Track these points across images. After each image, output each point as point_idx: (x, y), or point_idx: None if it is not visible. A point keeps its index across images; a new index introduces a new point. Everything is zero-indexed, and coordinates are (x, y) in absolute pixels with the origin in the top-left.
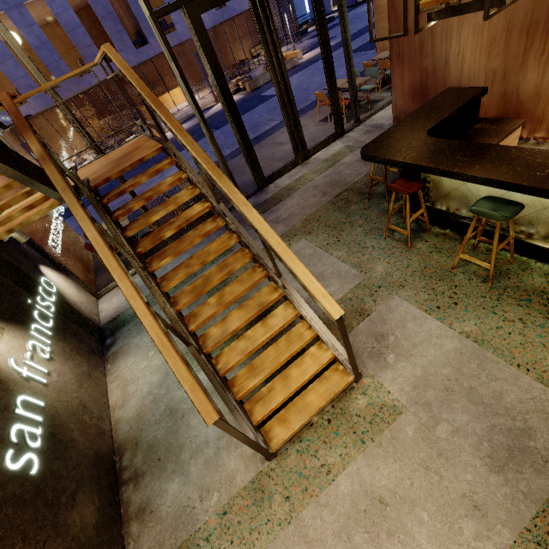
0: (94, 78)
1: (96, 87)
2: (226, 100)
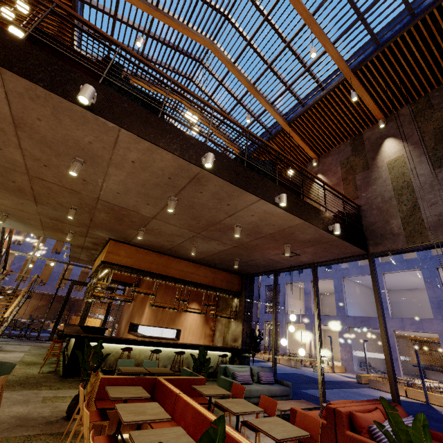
0: (62, 291)
1: (63, 297)
2: (63, 304)
